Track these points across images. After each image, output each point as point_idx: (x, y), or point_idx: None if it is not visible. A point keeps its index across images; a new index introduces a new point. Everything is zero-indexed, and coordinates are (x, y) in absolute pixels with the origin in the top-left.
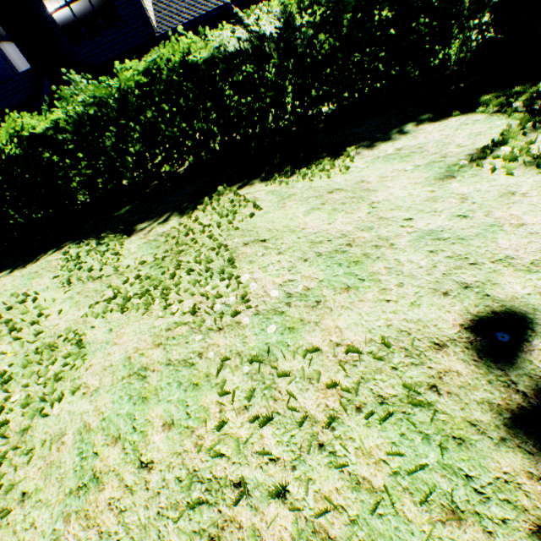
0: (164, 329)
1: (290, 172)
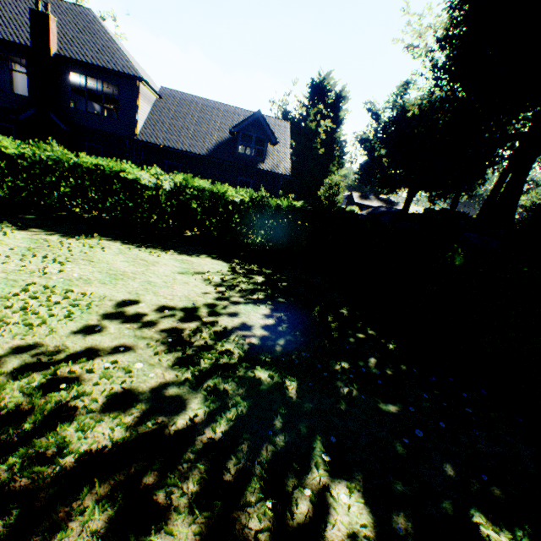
0: (12, 269)
1: (137, 246)
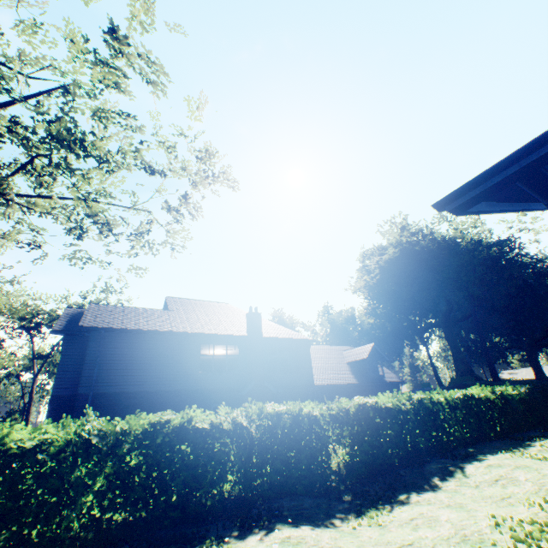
0: None
1: None
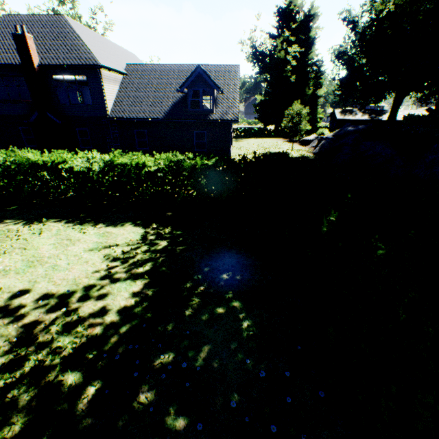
0: None
1: (74, 224)
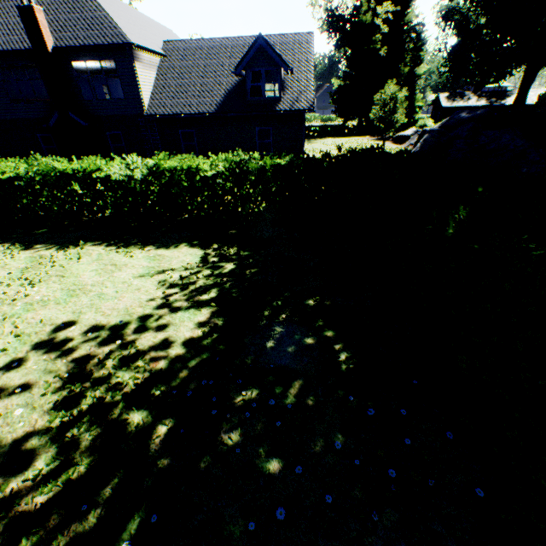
0: None
1: (117, 247)
